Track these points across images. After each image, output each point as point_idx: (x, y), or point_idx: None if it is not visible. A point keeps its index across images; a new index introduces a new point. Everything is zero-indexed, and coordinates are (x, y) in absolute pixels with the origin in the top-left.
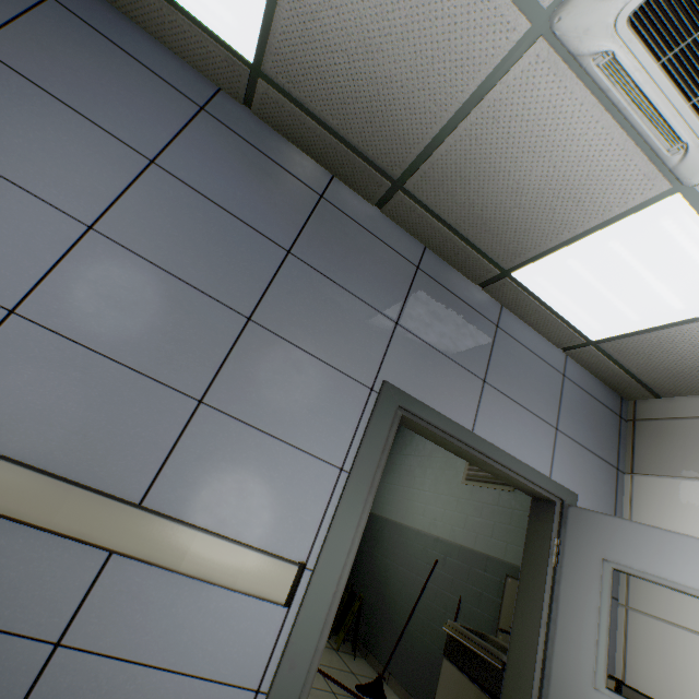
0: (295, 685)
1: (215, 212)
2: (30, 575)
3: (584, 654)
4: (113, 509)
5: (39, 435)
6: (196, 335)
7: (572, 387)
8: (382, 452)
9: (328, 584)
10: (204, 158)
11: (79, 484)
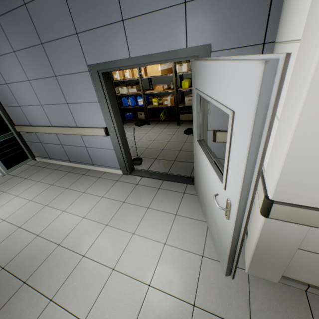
0: (118, 148)
1: (28, 51)
2: (76, 140)
3: (195, 130)
4: (73, 129)
5: (60, 122)
6: (55, 90)
7: None
8: (103, 91)
9: (112, 130)
10: (13, 36)
11: (67, 127)
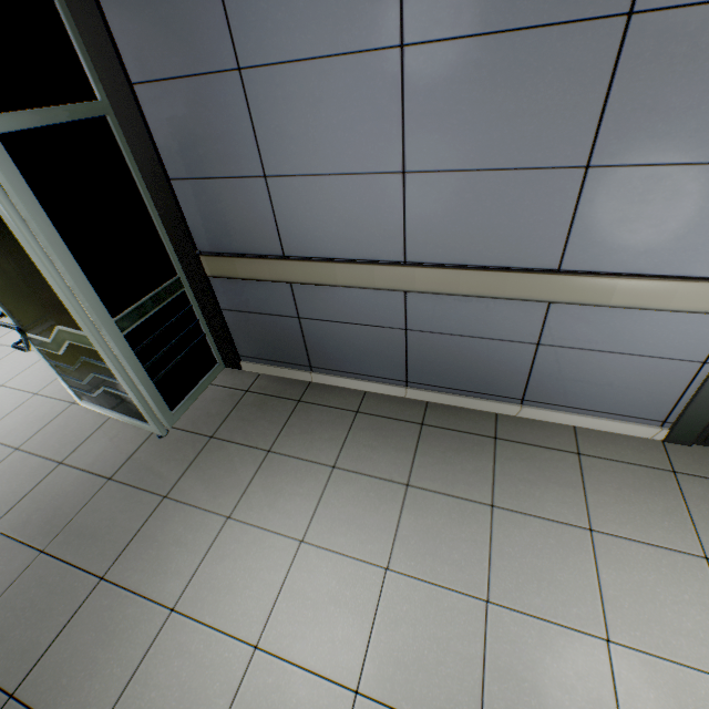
0: None
1: None
2: (505, 317)
3: None
4: (540, 280)
5: (468, 246)
6: (557, 95)
7: None
8: None
9: None
10: None
11: (510, 271)
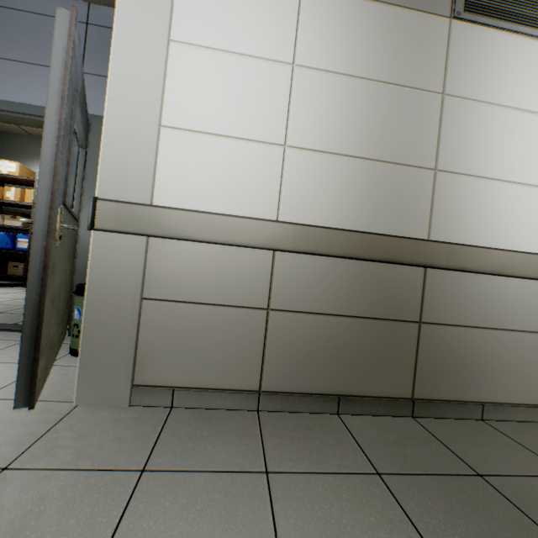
0: None
1: None
2: None
3: None
4: None
5: None
6: None
7: (101, 31)
8: None
9: None
10: None
11: None
